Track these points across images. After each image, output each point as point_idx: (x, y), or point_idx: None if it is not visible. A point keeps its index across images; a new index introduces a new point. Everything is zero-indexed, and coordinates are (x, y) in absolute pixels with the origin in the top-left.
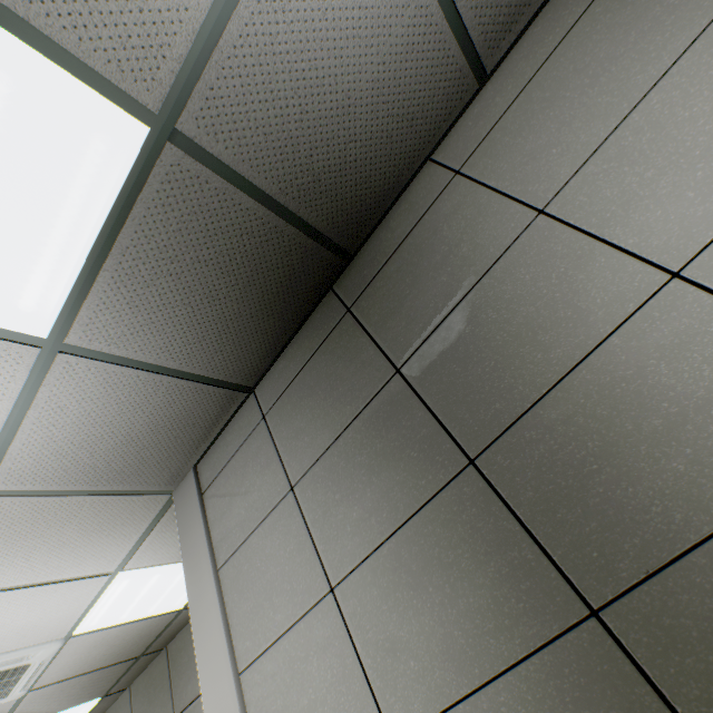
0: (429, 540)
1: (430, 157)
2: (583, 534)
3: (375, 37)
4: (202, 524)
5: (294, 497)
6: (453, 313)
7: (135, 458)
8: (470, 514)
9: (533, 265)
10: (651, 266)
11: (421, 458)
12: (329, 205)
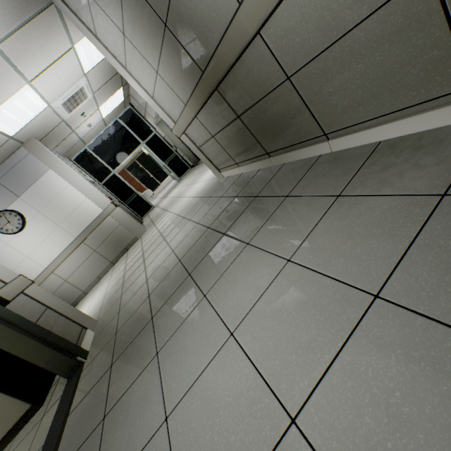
0: (130, 9)
1: None
2: None
3: None
4: (76, 18)
5: None
6: None
7: None
8: None
9: None
10: None
11: None
12: None
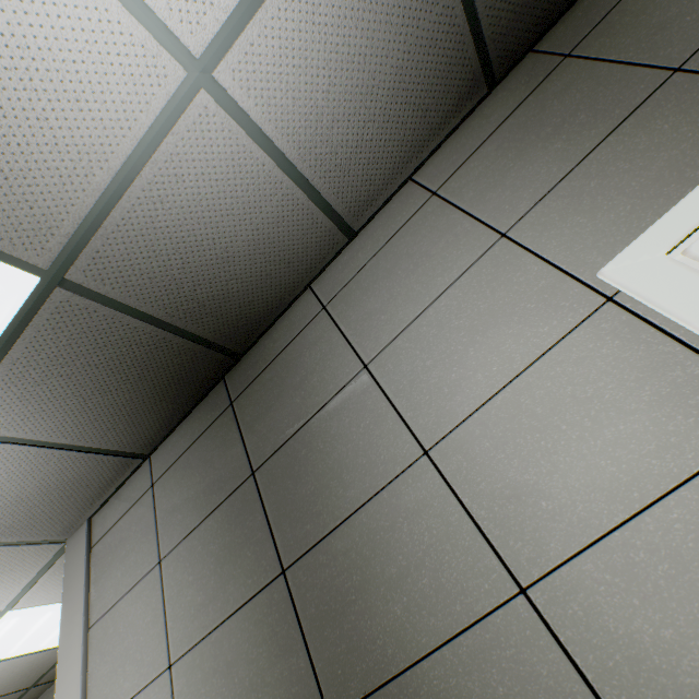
0: (244, 635)
1: (311, 285)
2: (336, 652)
3: (248, 214)
4: (84, 579)
5: (160, 570)
6: (298, 434)
7: (26, 515)
8: (274, 618)
9: (352, 411)
10: (415, 440)
11: (253, 558)
12: (215, 321)
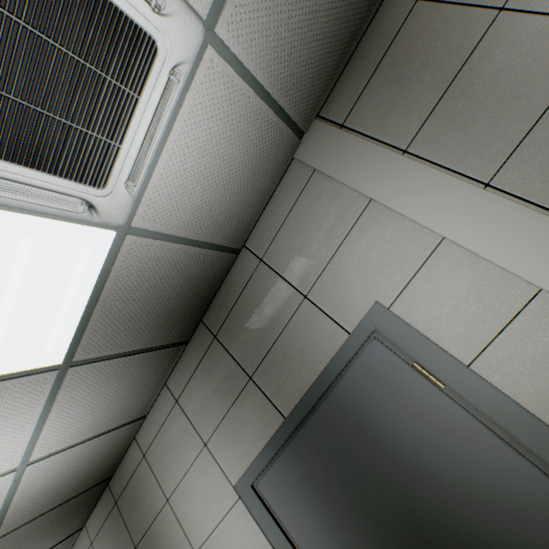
0: None
1: (135, 436)
2: None
3: (80, 458)
4: None
5: None
6: (149, 530)
7: None
8: None
9: (167, 524)
10: (191, 546)
11: None
12: (88, 482)
